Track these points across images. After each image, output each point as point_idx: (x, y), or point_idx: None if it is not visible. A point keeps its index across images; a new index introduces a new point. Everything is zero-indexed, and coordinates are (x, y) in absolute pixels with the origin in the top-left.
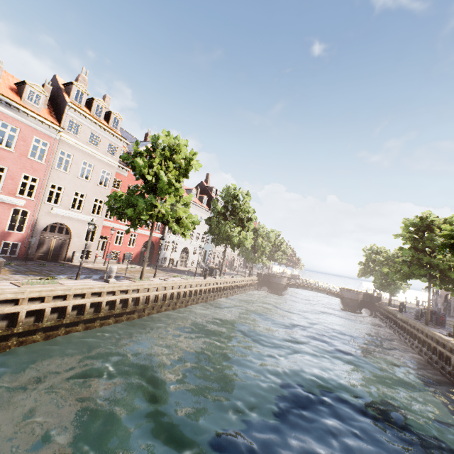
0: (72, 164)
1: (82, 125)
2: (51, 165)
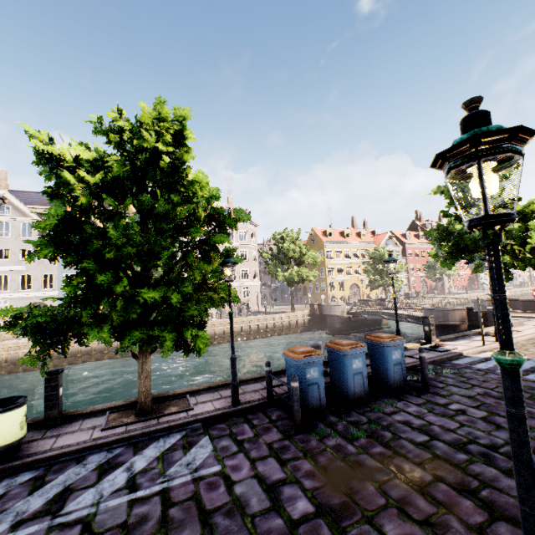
0: None
1: None
2: None
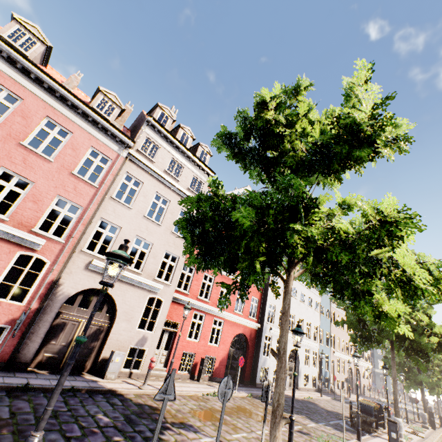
0: (138, 195)
1: (161, 148)
2: (107, 192)
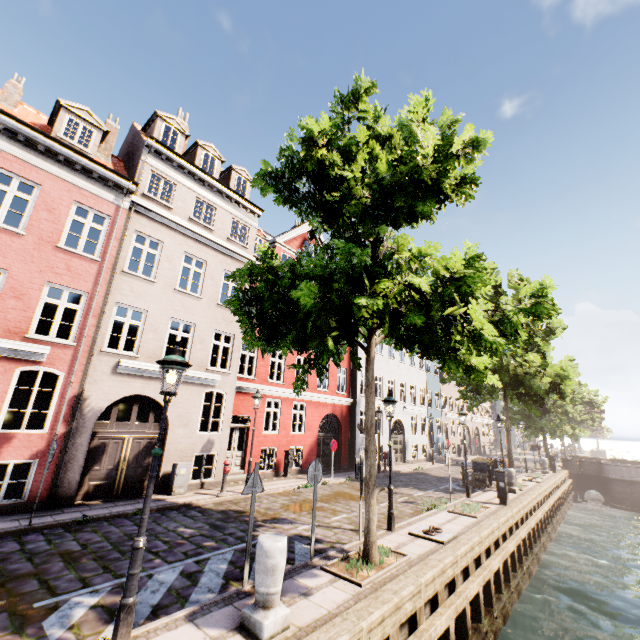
0: (160, 261)
1: (177, 184)
2: (115, 264)
